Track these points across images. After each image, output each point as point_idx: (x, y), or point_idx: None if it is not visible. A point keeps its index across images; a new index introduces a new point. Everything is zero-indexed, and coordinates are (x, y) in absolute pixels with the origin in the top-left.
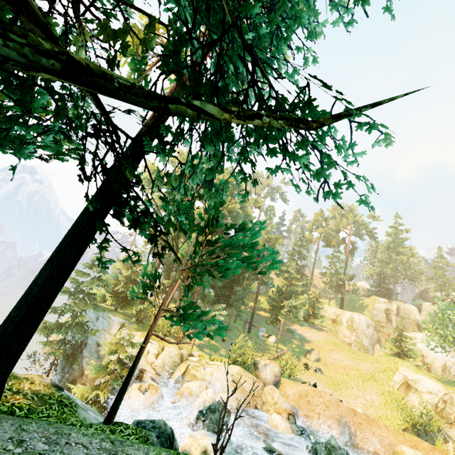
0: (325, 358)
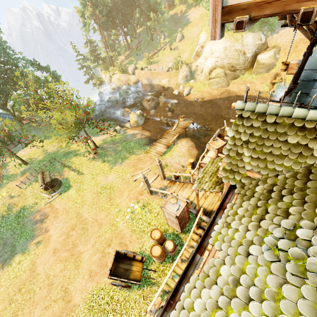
0: (187, 35)
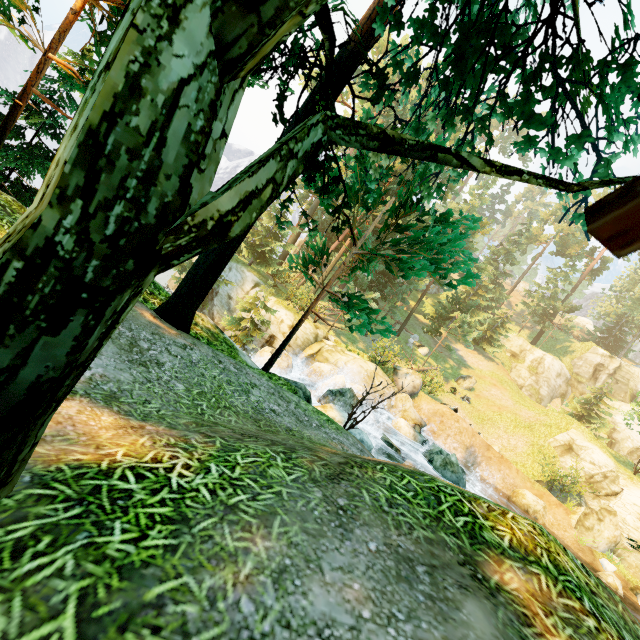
0: (481, 391)
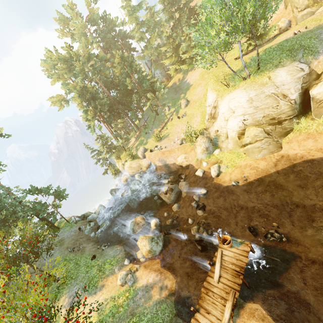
0: (192, 98)
